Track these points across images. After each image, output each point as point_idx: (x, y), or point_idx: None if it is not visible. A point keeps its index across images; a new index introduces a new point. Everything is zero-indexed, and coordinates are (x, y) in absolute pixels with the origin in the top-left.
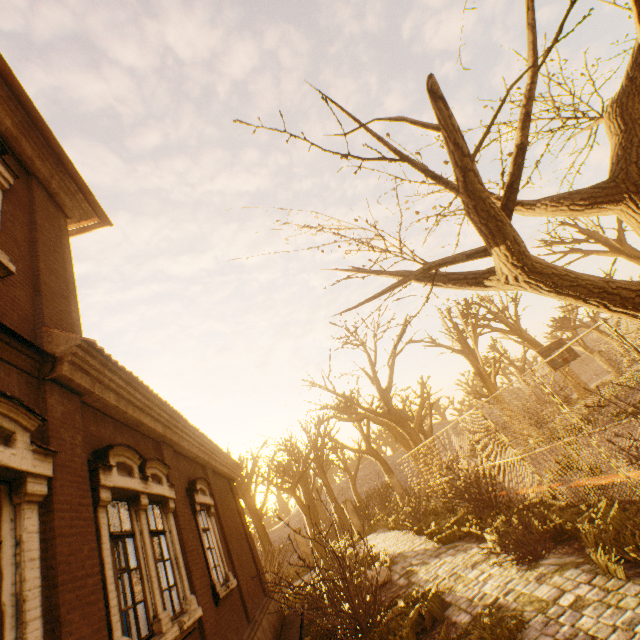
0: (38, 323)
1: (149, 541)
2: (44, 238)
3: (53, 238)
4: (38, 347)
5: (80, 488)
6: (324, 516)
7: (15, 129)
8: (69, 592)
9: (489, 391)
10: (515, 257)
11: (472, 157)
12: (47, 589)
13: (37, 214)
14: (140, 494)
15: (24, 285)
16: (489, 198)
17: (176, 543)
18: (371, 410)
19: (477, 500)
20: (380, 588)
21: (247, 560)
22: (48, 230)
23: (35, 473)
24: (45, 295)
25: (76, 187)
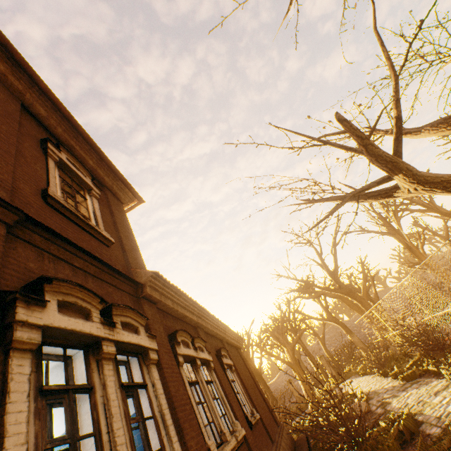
0: (128, 267)
1: (206, 386)
2: (118, 219)
3: (121, 218)
4: (134, 280)
5: (169, 355)
6: (306, 370)
7: (94, 165)
8: (180, 412)
9: (419, 259)
10: (410, 178)
11: (368, 138)
12: (170, 410)
13: (112, 207)
14: (195, 358)
15: (117, 248)
16: (384, 152)
17: (220, 388)
18: (326, 288)
19: (428, 345)
20: (363, 413)
21: (261, 402)
22: (118, 214)
23: (151, 348)
24: (127, 251)
25: (124, 186)
